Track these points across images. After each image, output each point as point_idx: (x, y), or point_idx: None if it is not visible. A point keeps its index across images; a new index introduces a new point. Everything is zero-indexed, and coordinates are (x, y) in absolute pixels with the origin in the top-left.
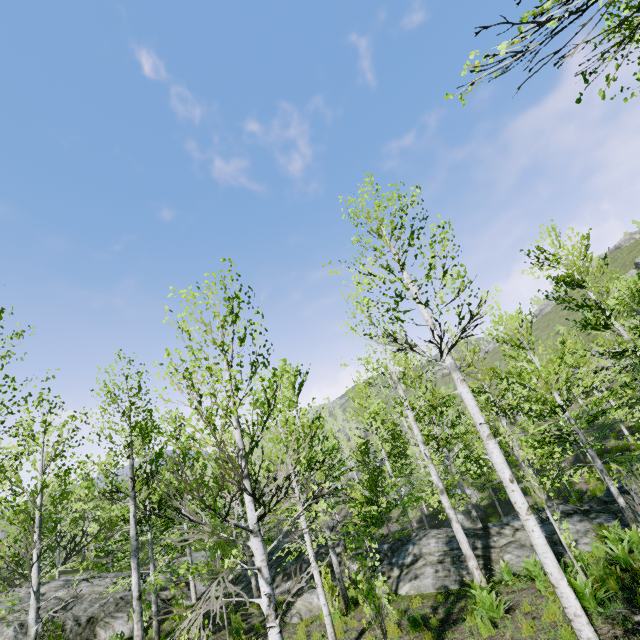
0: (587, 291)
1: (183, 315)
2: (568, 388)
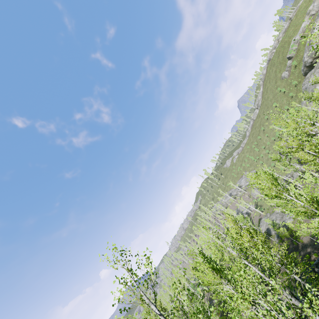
0: None
1: None
2: None
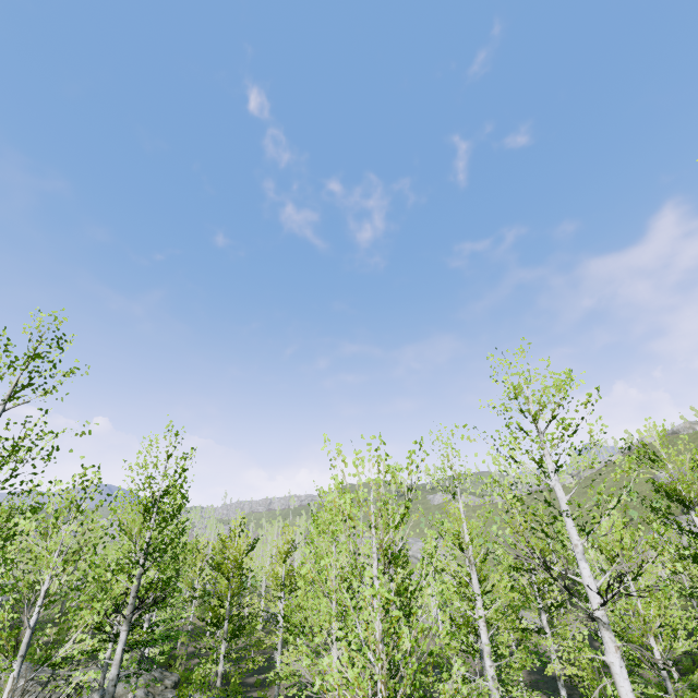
0: (691, 512)
1: (352, 496)
2: (673, 641)
